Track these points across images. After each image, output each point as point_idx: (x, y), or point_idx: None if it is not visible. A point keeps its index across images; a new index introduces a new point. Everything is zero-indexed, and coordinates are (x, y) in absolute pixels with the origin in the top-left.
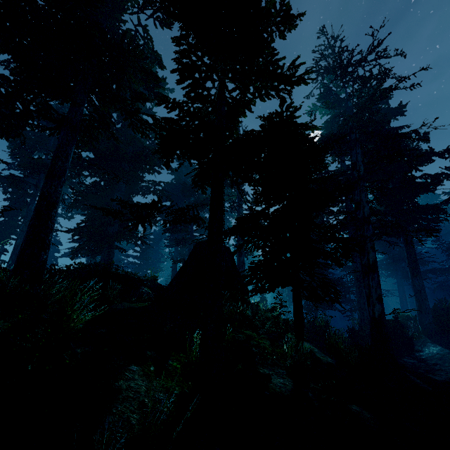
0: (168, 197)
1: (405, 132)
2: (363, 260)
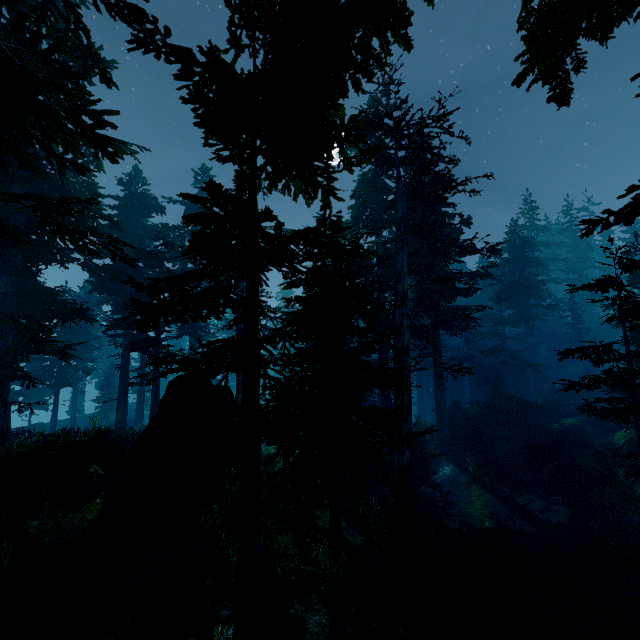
0: (114, 276)
1: (455, 239)
2: (397, 400)
